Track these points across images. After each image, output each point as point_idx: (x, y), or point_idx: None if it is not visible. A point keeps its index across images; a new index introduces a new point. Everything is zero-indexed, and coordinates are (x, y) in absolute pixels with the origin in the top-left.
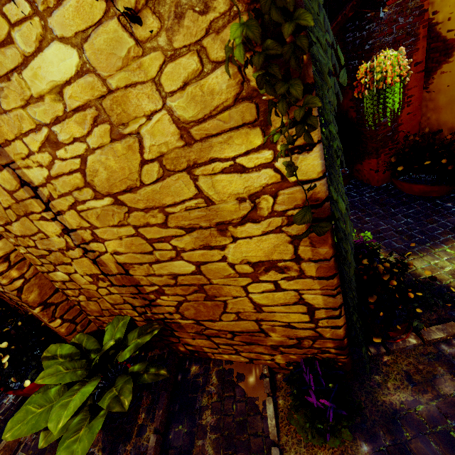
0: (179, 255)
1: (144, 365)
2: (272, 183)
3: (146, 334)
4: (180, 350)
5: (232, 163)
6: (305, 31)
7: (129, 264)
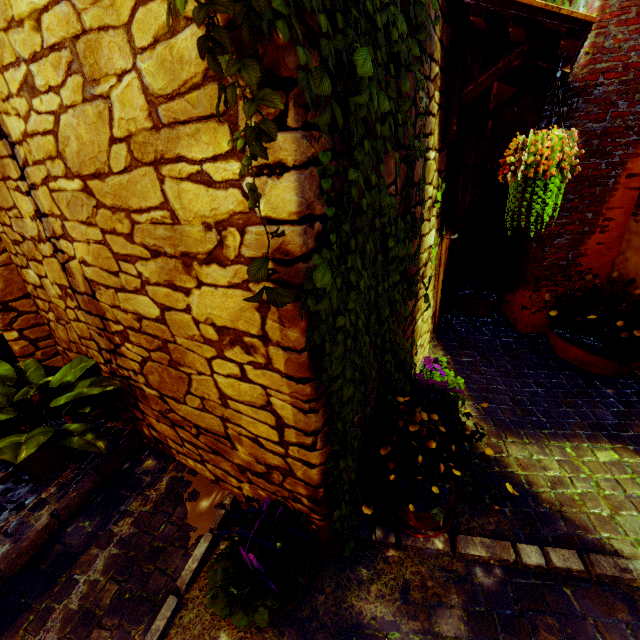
0: (144, 288)
1: (84, 429)
2: (240, 213)
3: (98, 387)
4: (145, 434)
5: (200, 168)
6: (287, 0)
7: (96, 284)
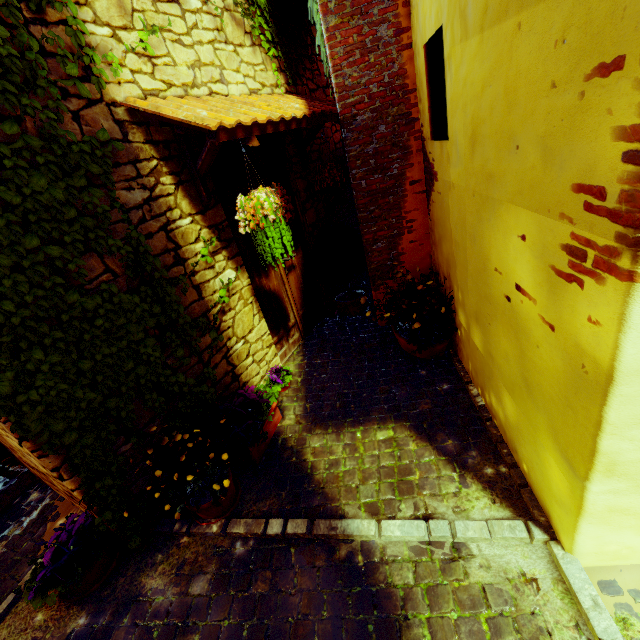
0: None
1: None
2: None
3: None
4: (33, 473)
5: None
6: None
7: None
